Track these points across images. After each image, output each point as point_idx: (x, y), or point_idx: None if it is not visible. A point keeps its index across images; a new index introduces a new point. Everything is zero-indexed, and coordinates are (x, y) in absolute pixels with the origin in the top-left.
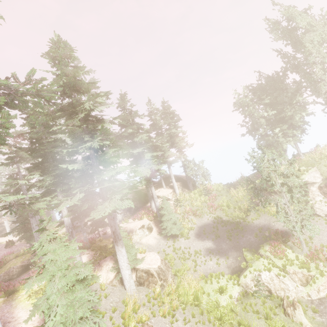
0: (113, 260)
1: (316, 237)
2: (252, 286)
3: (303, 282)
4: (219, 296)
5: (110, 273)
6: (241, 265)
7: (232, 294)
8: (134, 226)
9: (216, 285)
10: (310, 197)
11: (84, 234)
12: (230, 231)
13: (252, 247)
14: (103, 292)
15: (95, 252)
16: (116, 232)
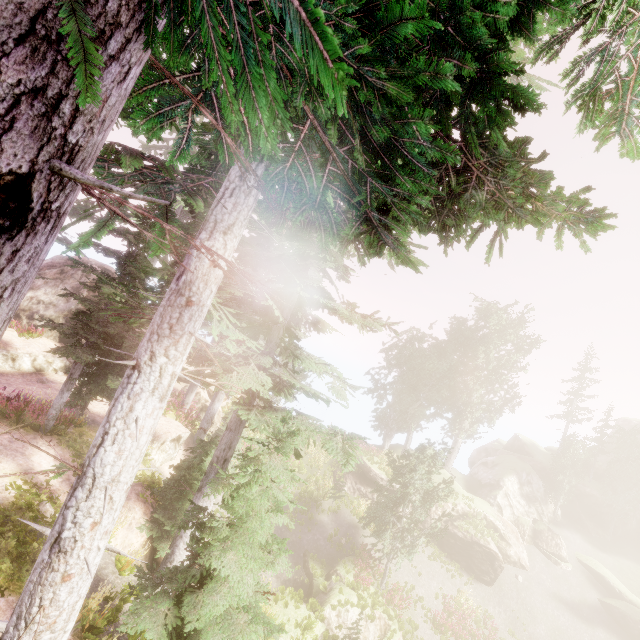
0: (143, 502)
1: (393, 571)
2: (336, 626)
3: (382, 633)
4: (299, 634)
5: (135, 533)
6: (321, 586)
7: (314, 634)
8: (165, 430)
9: (293, 613)
10: (400, 513)
11: (65, 396)
12: (292, 513)
13: (320, 554)
14: (123, 579)
15: (77, 456)
16: (228, 462)
